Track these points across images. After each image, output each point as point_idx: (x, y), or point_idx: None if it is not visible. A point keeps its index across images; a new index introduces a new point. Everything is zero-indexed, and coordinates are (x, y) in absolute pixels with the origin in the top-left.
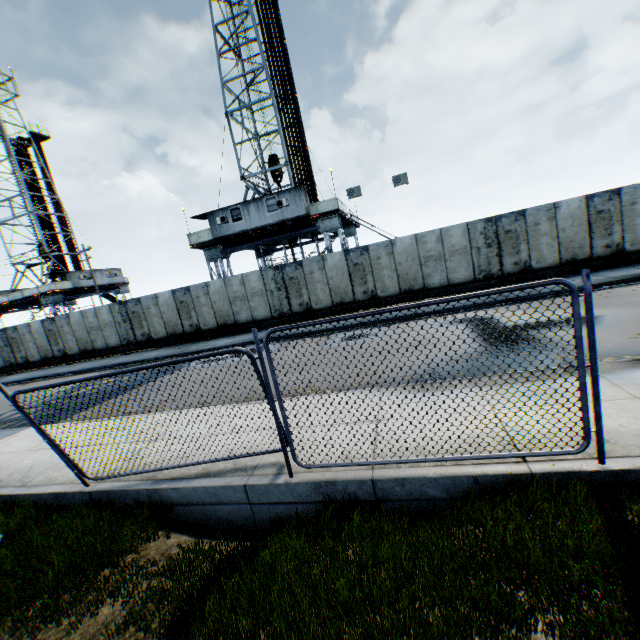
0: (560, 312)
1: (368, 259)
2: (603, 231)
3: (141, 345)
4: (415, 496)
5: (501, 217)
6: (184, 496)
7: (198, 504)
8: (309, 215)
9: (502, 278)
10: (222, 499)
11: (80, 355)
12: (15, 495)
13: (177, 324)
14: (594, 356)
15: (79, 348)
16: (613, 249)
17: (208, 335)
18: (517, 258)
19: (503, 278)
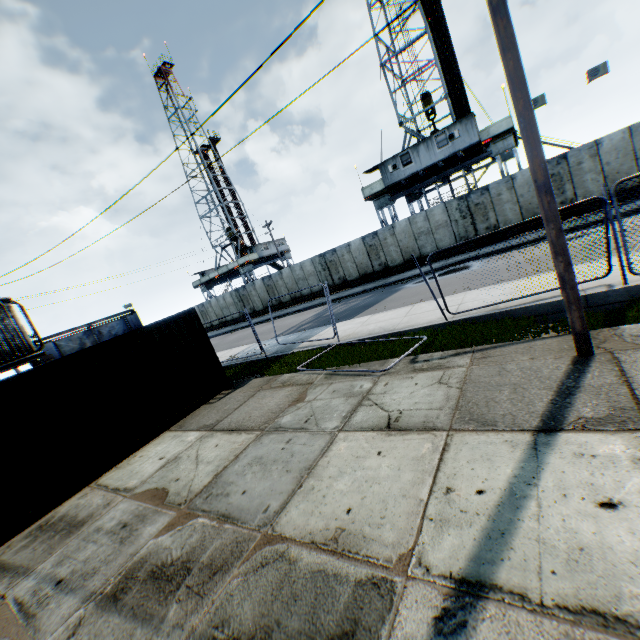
0: None
1: (565, 167)
2: None
3: (338, 287)
4: None
5: None
6: (529, 312)
7: (541, 315)
8: (480, 142)
9: None
10: (562, 309)
11: (291, 302)
12: (393, 333)
13: (367, 265)
14: None
15: (290, 296)
16: None
17: (396, 271)
18: None
19: None
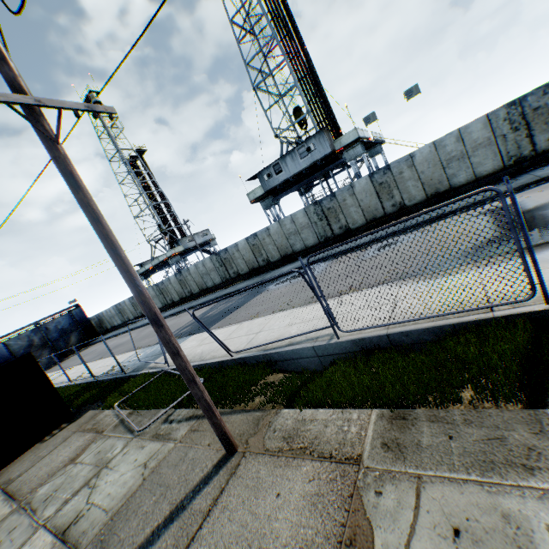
0: None
1: (391, 176)
2: None
3: (234, 280)
4: (416, 341)
5: (525, 97)
6: (281, 356)
7: (290, 360)
8: (334, 151)
9: (536, 158)
10: (302, 356)
11: (200, 293)
12: (200, 365)
13: (254, 261)
14: (524, 233)
15: (198, 289)
16: None
17: (276, 265)
18: None
19: (537, 157)
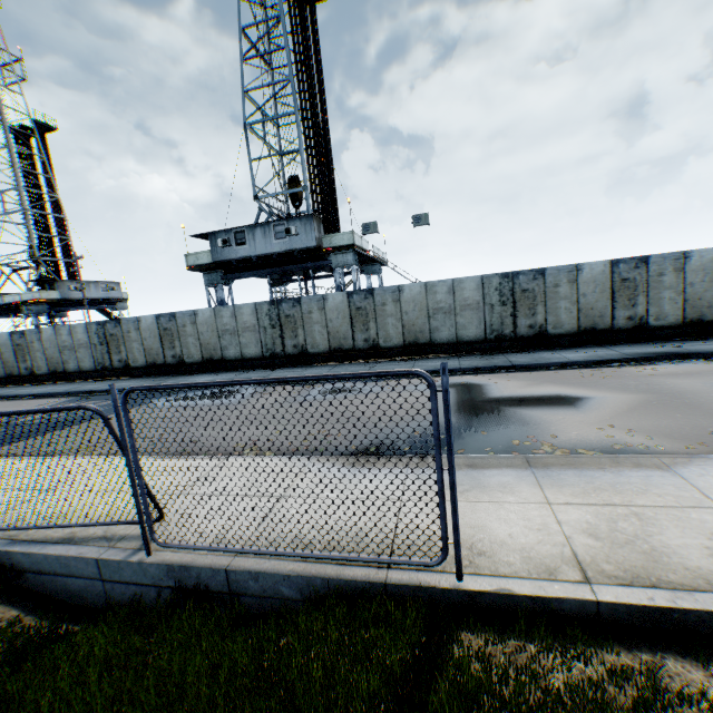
0: (552, 388)
1: (372, 304)
2: (627, 301)
3: (117, 372)
4: (269, 593)
5: (519, 274)
6: (37, 563)
7: (51, 574)
8: (321, 247)
9: (515, 341)
10: (75, 571)
11: (49, 376)
12: None
13: (159, 353)
14: (452, 460)
15: (49, 368)
16: (636, 322)
17: (191, 369)
18: (533, 321)
19: (516, 341)
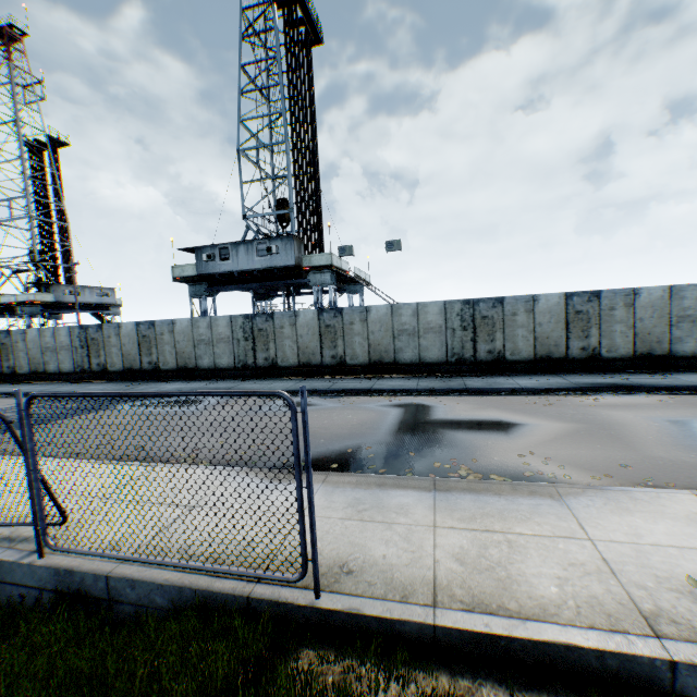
0: (494, 413)
1: (341, 322)
2: (581, 332)
3: (95, 375)
4: (144, 601)
5: (480, 301)
6: None
7: None
8: (300, 266)
9: (475, 365)
10: None
11: (30, 376)
12: None
13: (136, 359)
14: (309, 478)
15: (30, 368)
16: (590, 353)
17: (166, 376)
18: (492, 346)
19: (476, 365)
